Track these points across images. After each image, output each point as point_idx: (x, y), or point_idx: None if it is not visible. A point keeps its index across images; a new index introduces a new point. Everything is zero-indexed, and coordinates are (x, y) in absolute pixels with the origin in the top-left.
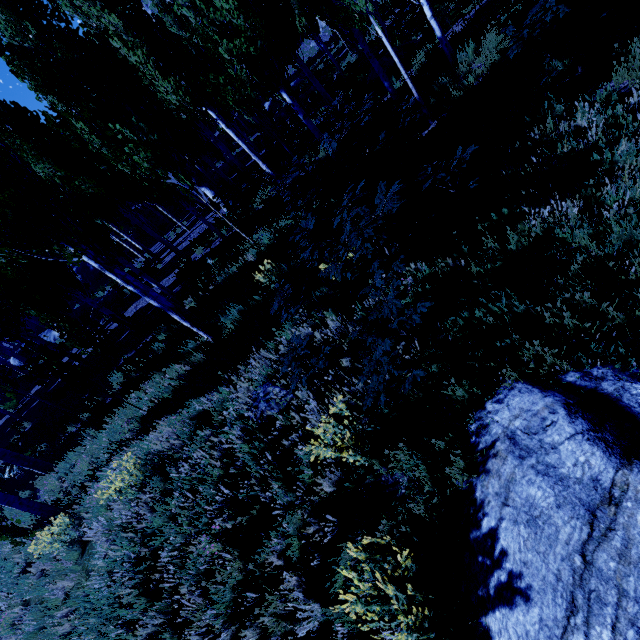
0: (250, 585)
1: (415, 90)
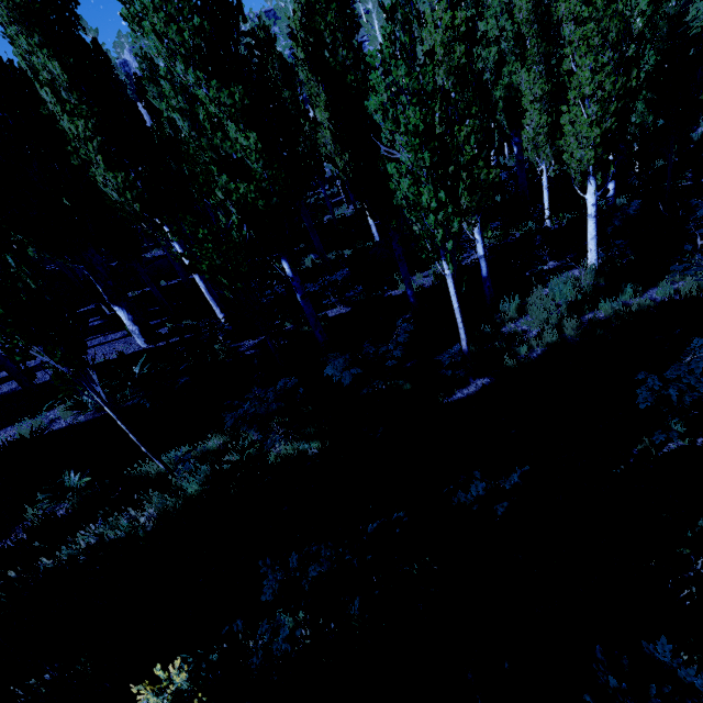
0: None
1: (466, 342)
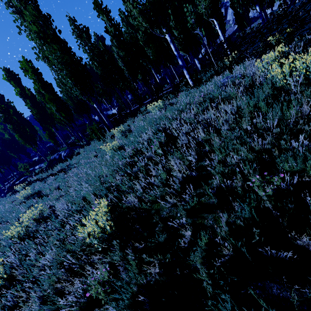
0: (213, 107)
1: None
